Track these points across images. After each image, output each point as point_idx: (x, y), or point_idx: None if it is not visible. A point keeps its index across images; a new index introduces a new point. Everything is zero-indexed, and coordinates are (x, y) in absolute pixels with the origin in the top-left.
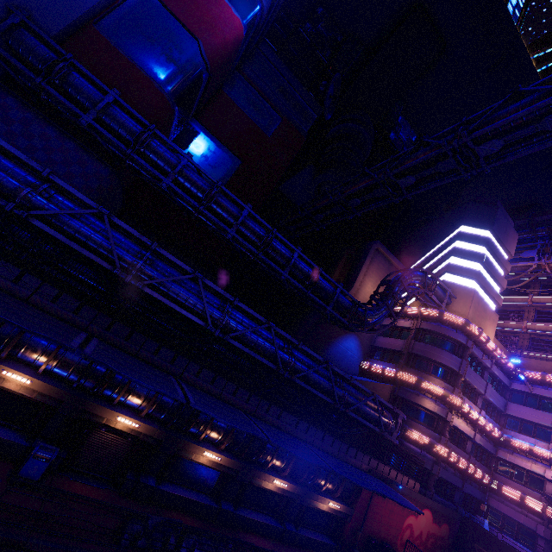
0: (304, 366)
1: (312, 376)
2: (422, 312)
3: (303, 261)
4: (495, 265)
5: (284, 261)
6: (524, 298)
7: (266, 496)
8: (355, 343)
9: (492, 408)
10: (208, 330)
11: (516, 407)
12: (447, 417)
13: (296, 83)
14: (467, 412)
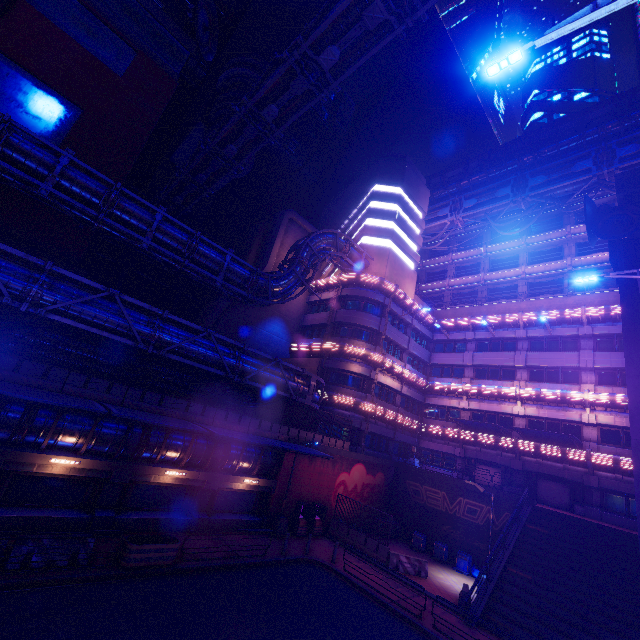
0: (176, 339)
1: (190, 348)
2: (342, 279)
3: (174, 226)
4: (410, 223)
5: (144, 226)
6: (446, 258)
7: (164, 493)
8: (281, 326)
9: (419, 361)
10: (21, 312)
11: (437, 356)
12: (371, 375)
13: (149, 2)
14: (391, 367)
